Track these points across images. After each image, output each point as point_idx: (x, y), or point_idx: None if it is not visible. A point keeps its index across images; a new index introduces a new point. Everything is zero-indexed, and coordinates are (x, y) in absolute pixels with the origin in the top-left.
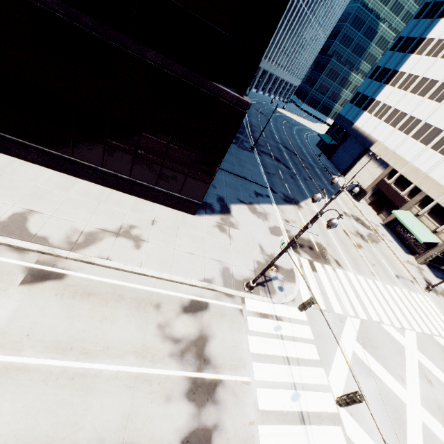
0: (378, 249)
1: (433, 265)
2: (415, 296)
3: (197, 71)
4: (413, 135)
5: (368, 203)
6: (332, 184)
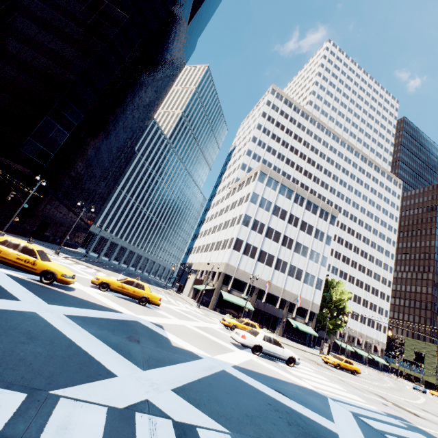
0: (169, 295)
1: (225, 312)
2: (179, 302)
3: (5, 157)
4: (204, 251)
5: (192, 297)
6: (77, 205)
